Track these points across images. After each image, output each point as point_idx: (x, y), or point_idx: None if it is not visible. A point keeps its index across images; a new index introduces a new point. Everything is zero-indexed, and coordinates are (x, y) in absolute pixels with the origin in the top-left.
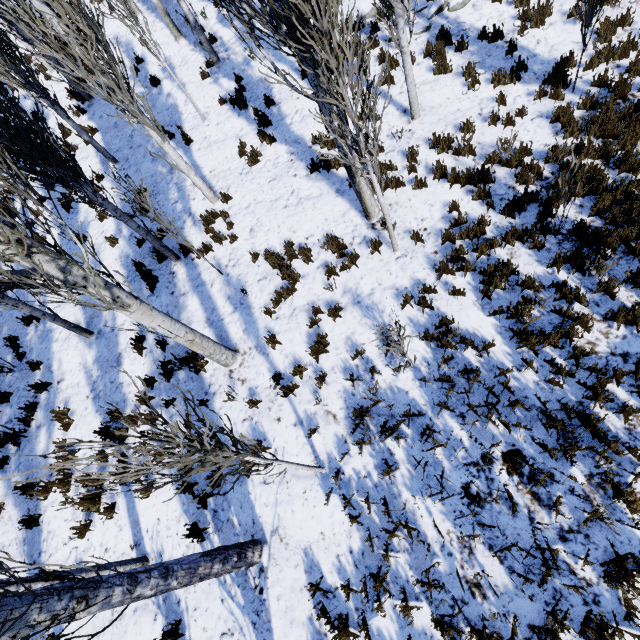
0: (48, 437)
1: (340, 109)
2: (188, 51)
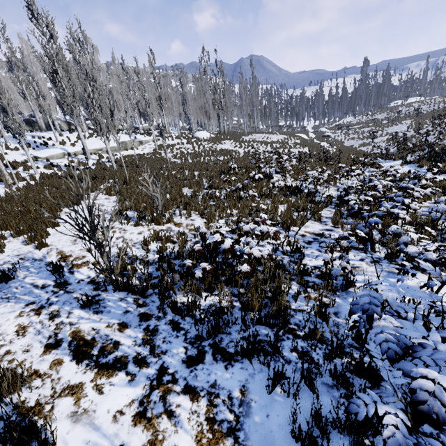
0: None
1: None
2: None
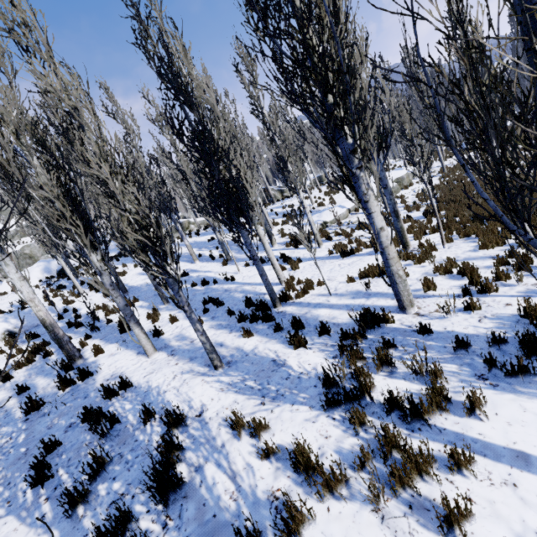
0: (227, 469)
1: (411, 158)
2: (203, 264)
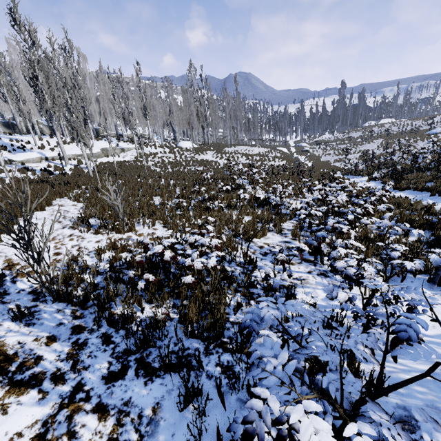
0: None
1: None
2: None
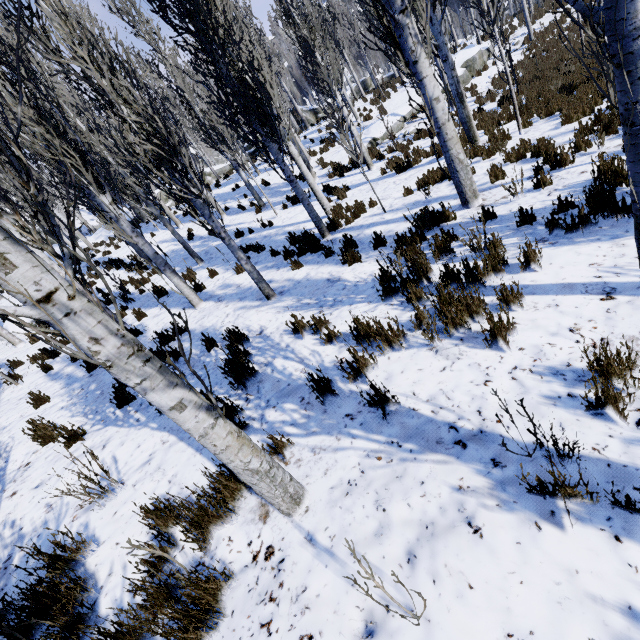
0: (294, 358)
1: (478, 4)
2: (233, 217)
